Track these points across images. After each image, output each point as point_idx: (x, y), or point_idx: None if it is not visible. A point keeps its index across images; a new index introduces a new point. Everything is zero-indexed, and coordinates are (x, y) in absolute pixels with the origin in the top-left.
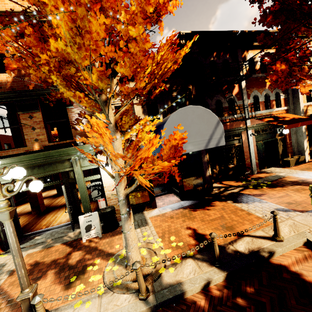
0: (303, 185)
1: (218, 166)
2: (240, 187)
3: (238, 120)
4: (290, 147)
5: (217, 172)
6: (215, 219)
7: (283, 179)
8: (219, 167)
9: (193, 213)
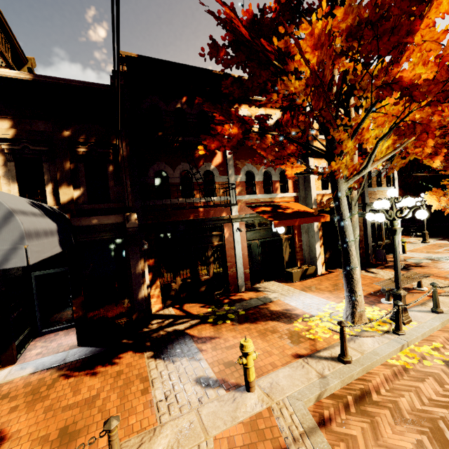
0: (282, 321)
1: (181, 277)
2: (196, 319)
3: (201, 207)
4: (300, 251)
5: (178, 287)
6: (77, 403)
7: (266, 306)
8: (184, 279)
9: (59, 383)
